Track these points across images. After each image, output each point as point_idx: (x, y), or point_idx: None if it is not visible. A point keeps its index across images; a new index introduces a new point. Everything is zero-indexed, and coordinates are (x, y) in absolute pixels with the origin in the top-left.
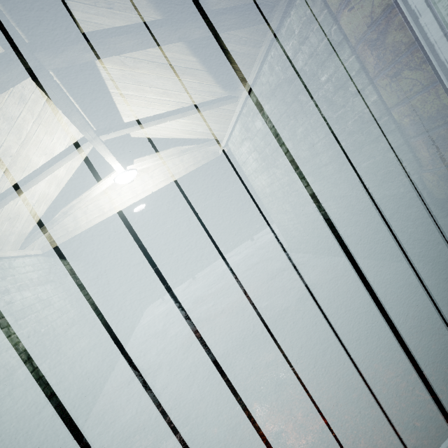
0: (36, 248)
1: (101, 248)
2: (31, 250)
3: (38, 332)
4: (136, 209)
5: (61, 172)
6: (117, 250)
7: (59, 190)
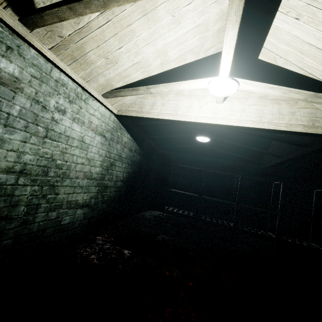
0: (114, 106)
1: (157, 148)
2: (110, 104)
3: (53, 160)
4: (200, 138)
5: (173, 53)
6: (165, 158)
7: (160, 71)
